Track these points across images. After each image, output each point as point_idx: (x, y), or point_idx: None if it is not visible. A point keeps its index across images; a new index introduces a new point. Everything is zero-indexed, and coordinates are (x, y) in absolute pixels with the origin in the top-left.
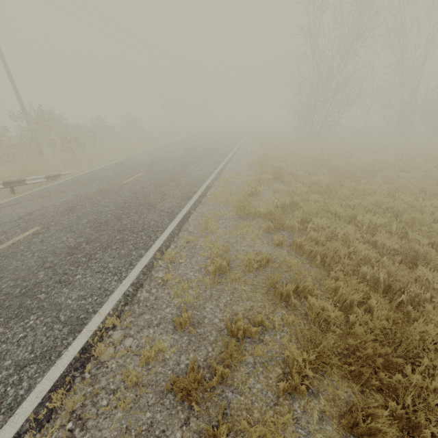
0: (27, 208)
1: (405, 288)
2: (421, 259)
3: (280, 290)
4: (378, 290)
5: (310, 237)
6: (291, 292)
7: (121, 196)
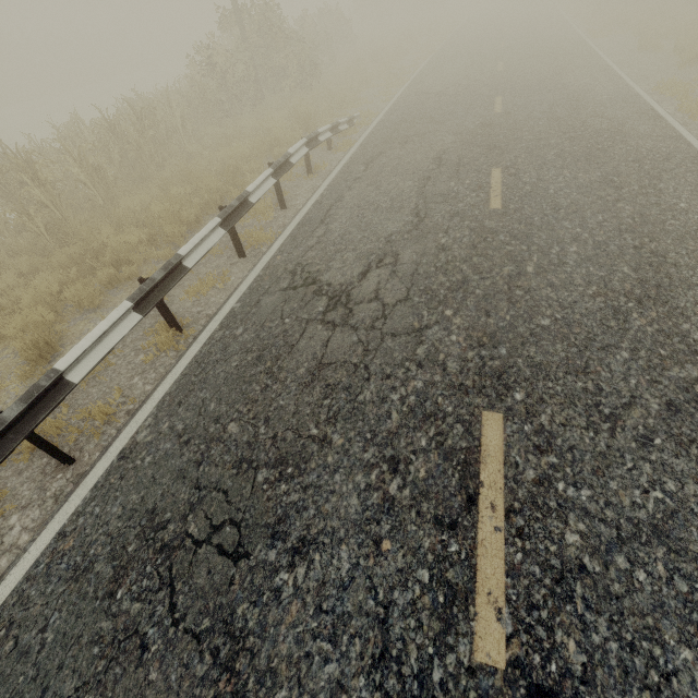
0: (415, 155)
1: None
2: None
3: None
4: None
5: None
6: None
7: (536, 126)
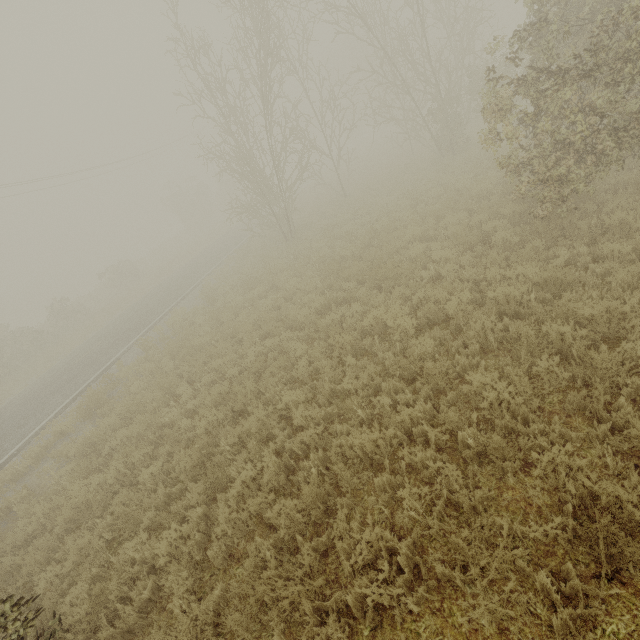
0: None
1: None
2: None
3: None
4: None
5: None
6: None
7: None
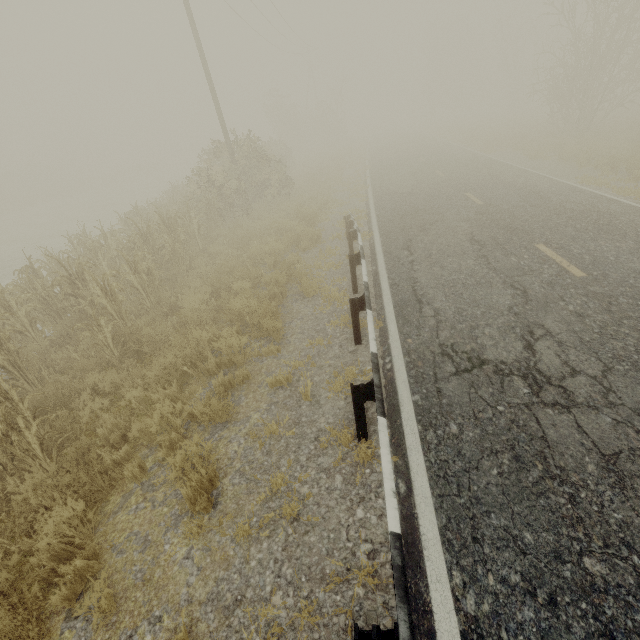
0: (447, 239)
1: None
2: None
3: None
4: None
5: None
6: None
7: (528, 211)
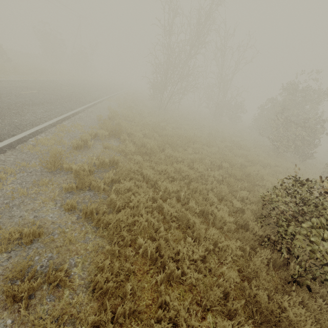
0: None
1: (166, 263)
2: (191, 226)
3: (12, 291)
4: (147, 263)
5: (110, 200)
6: (26, 292)
7: None
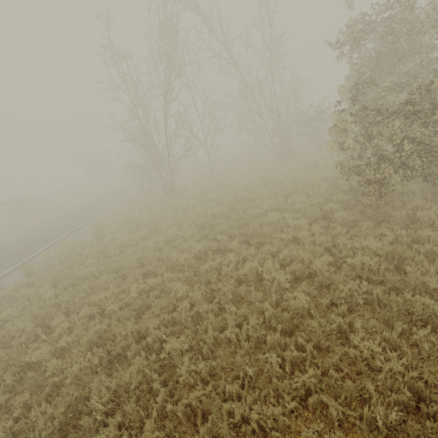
0: None
1: None
2: None
3: None
4: None
5: None
6: None
7: None
